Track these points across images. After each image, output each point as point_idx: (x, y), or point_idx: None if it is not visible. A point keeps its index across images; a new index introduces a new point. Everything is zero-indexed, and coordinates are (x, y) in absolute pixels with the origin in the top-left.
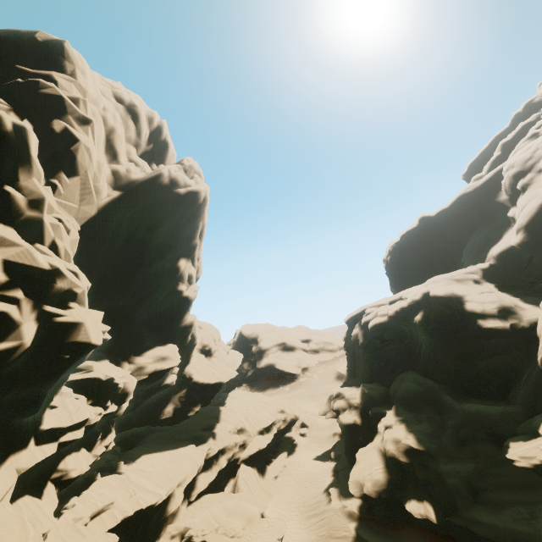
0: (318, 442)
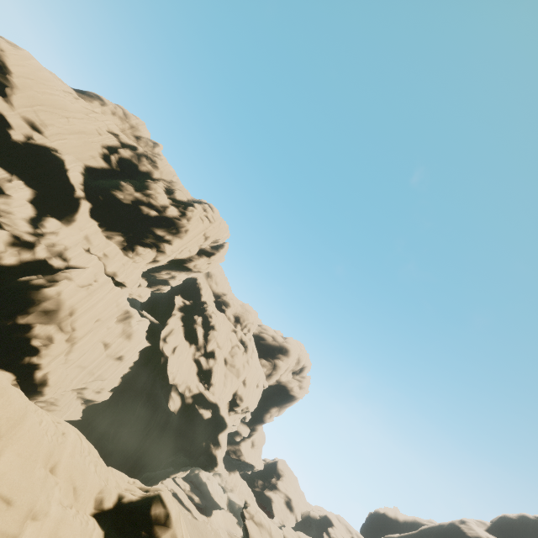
0: None
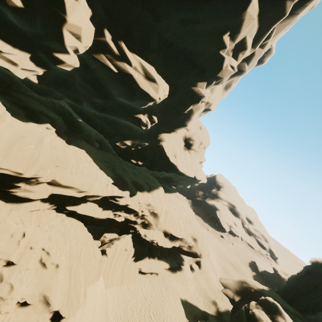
0: (196, 288)
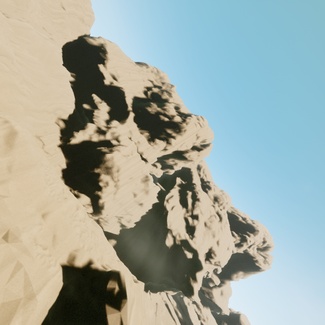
0: None
